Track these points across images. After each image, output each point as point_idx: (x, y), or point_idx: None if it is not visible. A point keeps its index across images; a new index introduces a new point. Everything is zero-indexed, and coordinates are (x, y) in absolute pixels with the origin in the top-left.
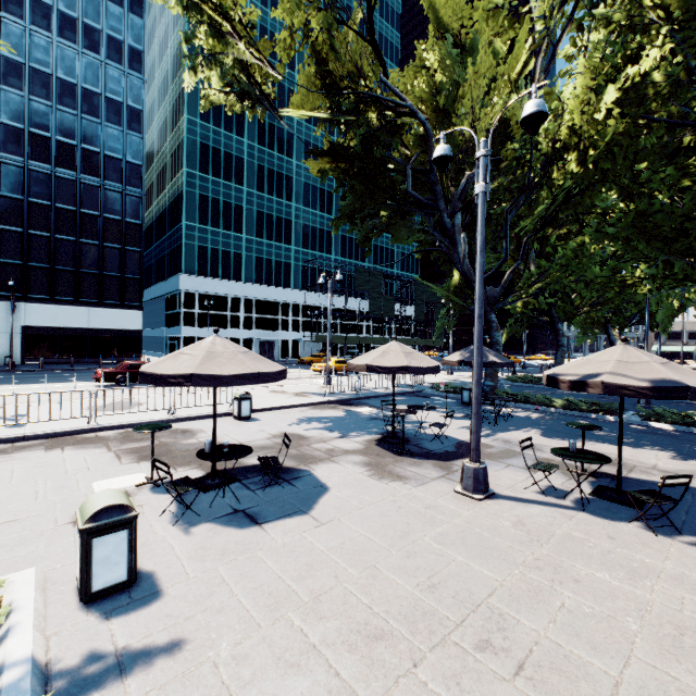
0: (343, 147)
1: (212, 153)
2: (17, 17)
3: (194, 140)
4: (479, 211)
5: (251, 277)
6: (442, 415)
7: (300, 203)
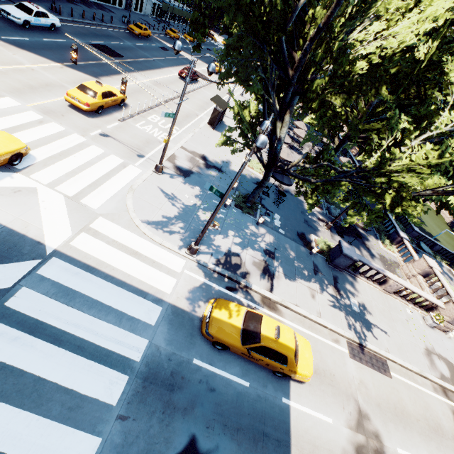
0: None
1: None
2: None
3: None
4: None
5: None
6: None
7: None
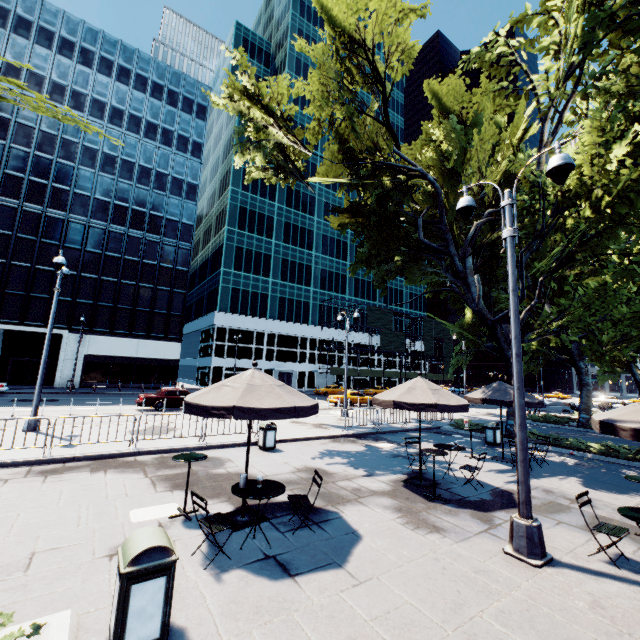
0: (360, 205)
1: (249, 214)
2: (118, 127)
3: (235, 205)
4: (508, 253)
5: (275, 315)
6: (467, 456)
7: (319, 252)
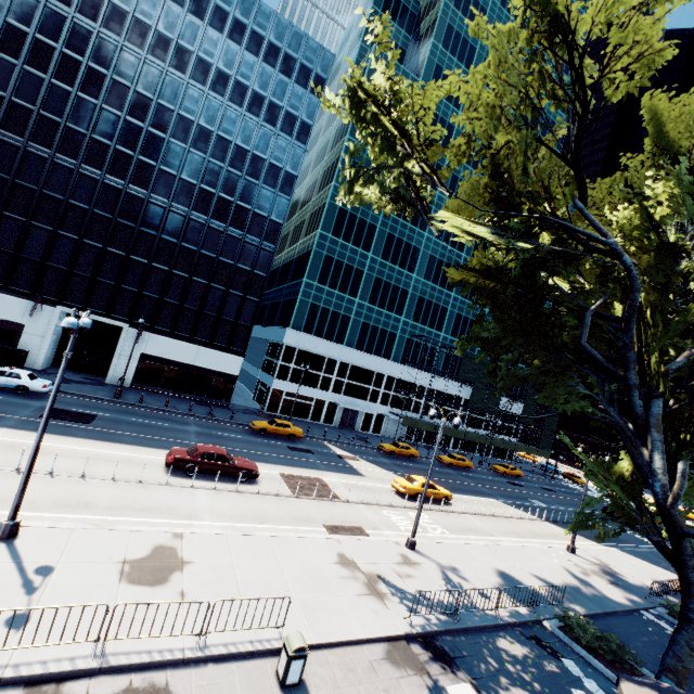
0: (498, 264)
1: (348, 219)
2: (220, 95)
3: (334, 205)
4: None
5: (353, 342)
6: None
7: (421, 276)
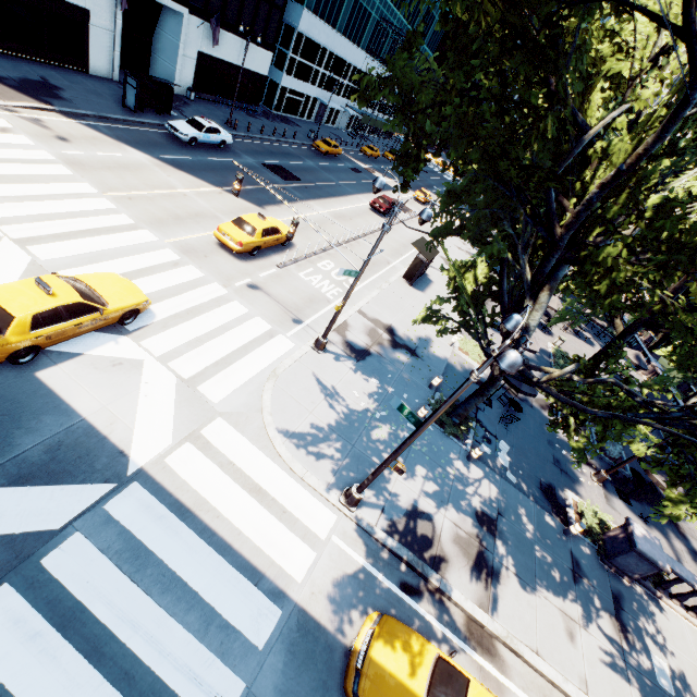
0: None
1: None
2: None
3: None
4: None
5: (343, 25)
6: None
7: None
